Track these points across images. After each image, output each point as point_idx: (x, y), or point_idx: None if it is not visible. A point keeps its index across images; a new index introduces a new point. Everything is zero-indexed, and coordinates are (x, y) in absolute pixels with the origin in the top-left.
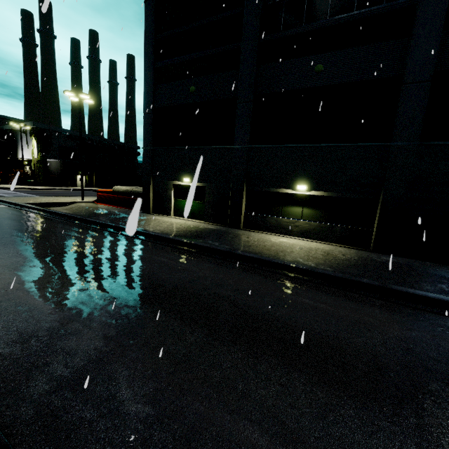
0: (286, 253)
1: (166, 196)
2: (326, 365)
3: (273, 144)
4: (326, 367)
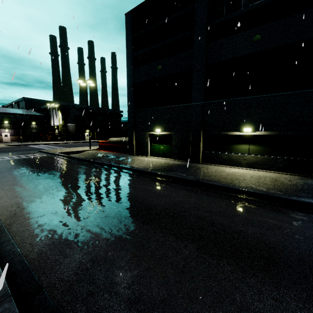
0: (240, 181)
1: (144, 142)
2: (310, 282)
3: (222, 99)
4: (311, 284)
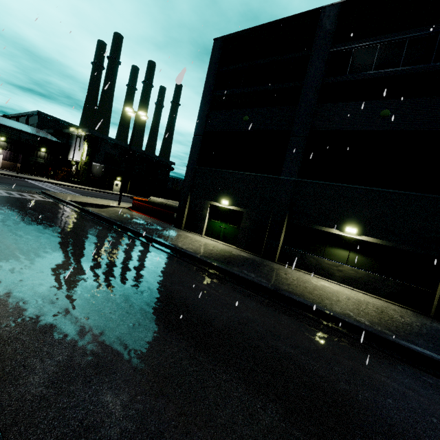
0: (333, 302)
1: (201, 214)
2: None
3: (324, 180)
4: None
